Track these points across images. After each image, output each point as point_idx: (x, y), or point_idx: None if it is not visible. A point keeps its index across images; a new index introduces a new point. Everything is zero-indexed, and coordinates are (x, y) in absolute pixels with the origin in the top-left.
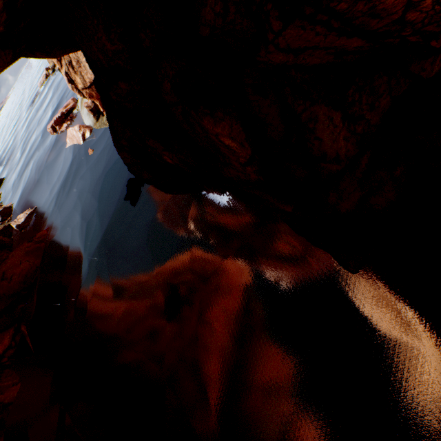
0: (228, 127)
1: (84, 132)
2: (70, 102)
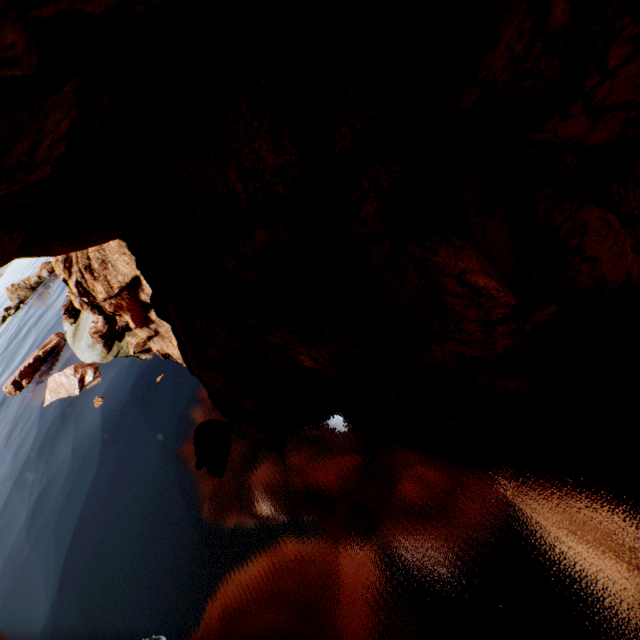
0: (474, 258)
1: (83, 374)
2: (52, 338)
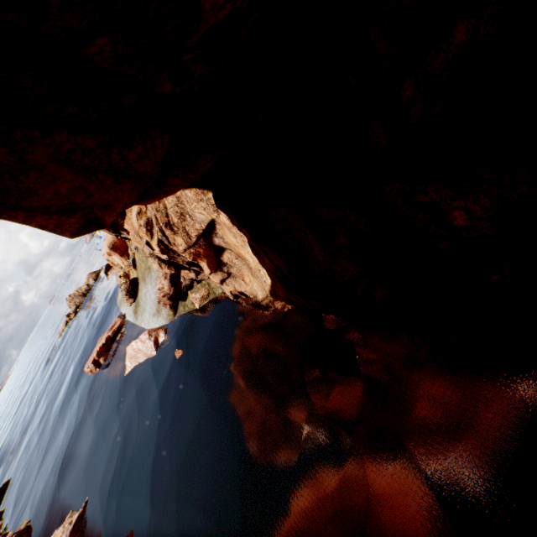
0: None
1: (156, 336)
2: (116, 320)
